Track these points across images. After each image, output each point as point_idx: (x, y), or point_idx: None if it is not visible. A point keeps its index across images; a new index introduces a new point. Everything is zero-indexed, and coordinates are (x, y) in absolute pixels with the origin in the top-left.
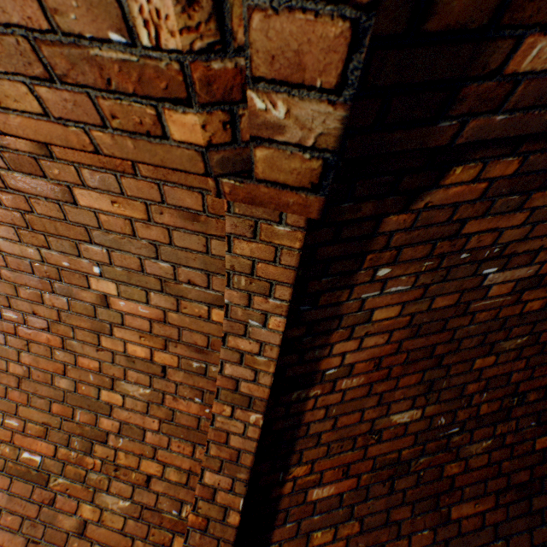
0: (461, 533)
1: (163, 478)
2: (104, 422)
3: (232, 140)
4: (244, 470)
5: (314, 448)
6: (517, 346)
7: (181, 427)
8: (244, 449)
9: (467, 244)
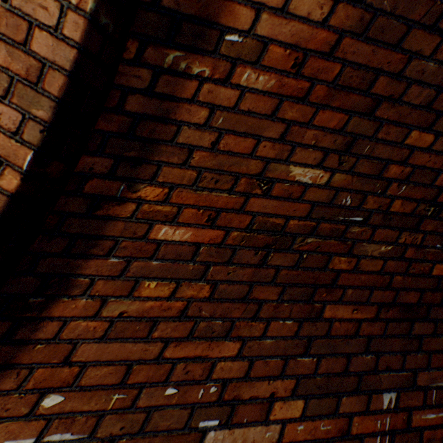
0: (330, 336)
1: None
2: None
3: None
4: (45, 104)
5: (178, 168)
6: None
7: None
8: (52, 64)
9: None
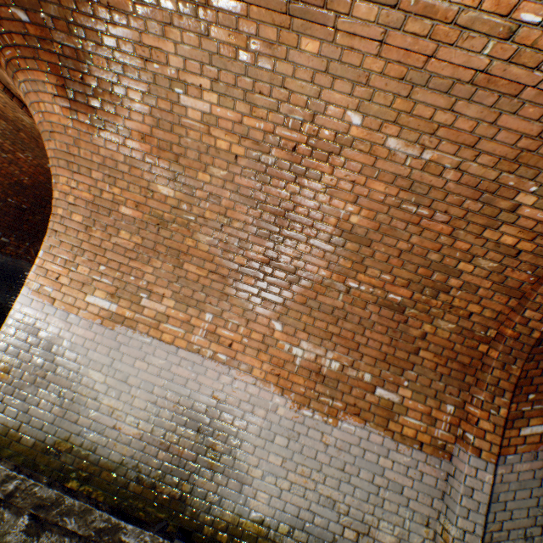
0: None
1: (480, 314)
2: (451, 281)
3: None
4: None
5: None
6: None
7: (505, 288)
8: None
9: None
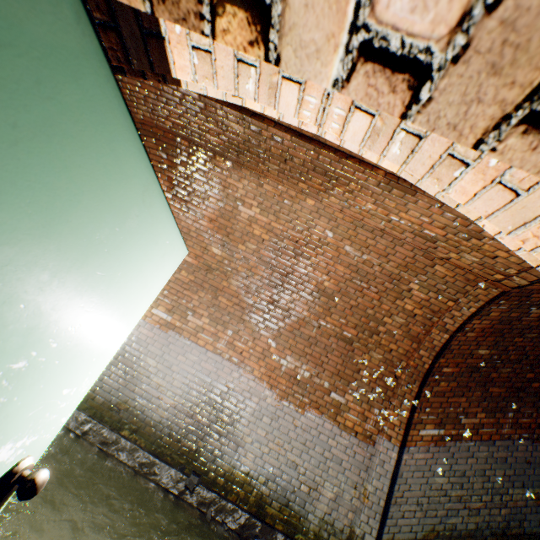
0: (491, 396)
1: (396, 351)
2: (380, 328)
3: (503, 279)
4: (434, 352)
5: (449, 354)
6: (531, 337)
7: (410, 335)
8: (436, 345)
9: (530, 299)
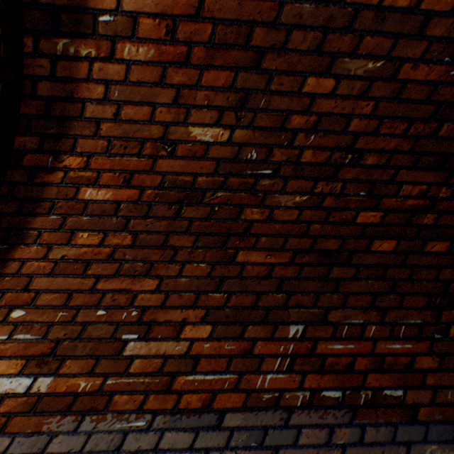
0: (242, 277)
1: None
2: None
3: None
4: None
5: (91, 139)
6: (367, 75)
7: None
8: None
9: None
